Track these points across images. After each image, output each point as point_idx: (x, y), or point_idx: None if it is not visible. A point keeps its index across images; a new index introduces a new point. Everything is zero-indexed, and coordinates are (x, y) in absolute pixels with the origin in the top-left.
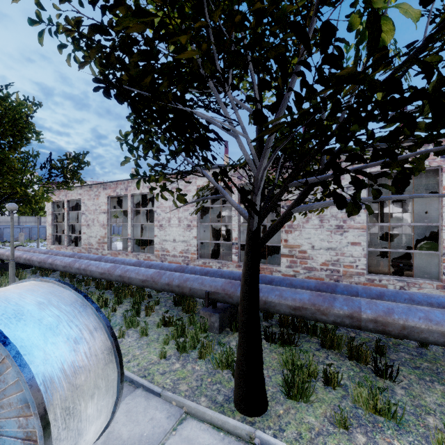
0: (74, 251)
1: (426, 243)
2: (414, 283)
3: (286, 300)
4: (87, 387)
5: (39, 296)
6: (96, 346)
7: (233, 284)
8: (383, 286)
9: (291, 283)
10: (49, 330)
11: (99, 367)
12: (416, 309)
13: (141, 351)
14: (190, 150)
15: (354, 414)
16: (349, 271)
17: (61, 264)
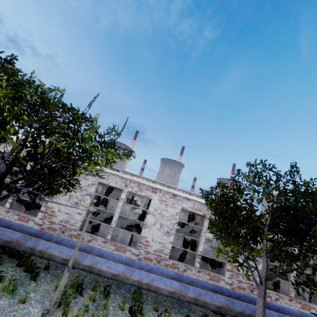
0: None
1: None
2: (96, 238)
3: (4, 237)
4: None
5: None
6: None
7: None
8: (83, 238)
9: (23, 228)
10: None
11: None
12: (60, 247)
13: None
14: None
15: None
16: (71, 227)
17: None
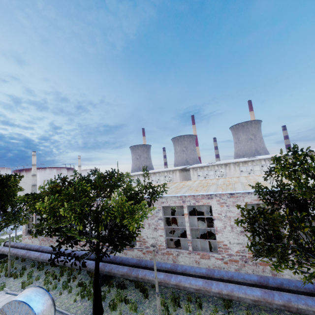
0: (39, 239)
1: (191, 230)
2: (181, 252)
3: (119, 272)
4: (46, 314)
5: (34, 293)
6: (48, 304)
7: (104, 266)
8: (172, 253)
9: (128, 261)
10: (38, 302)
11: (49, 309)
12: (152, 273)
13: (67, 300)
14: (66, 261)
15: (127, 312)
16: (160, 247)
17: (34, 257)
